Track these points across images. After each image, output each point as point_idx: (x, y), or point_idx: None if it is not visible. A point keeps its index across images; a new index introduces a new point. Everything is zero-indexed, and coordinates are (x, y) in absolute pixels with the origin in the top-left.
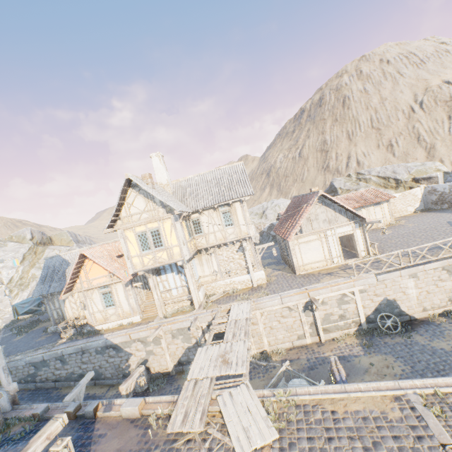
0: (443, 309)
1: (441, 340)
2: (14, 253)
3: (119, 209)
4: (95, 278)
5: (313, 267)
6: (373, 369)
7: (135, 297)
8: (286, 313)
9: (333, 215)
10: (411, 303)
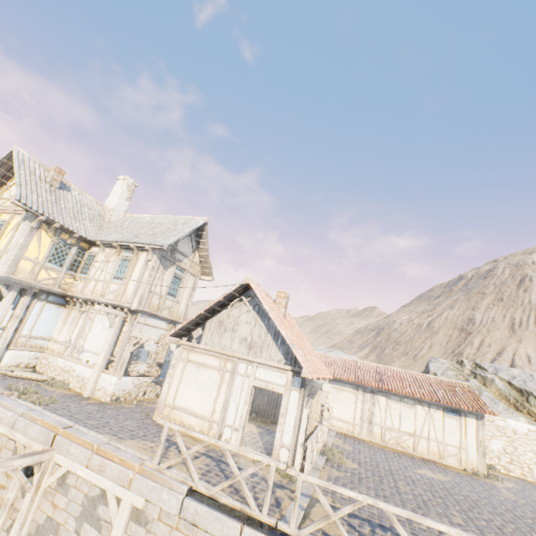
0: None
1: None
2: None
3: None
4: None
5: (185, 421)
6: None
7: None
8: (5, 456)
9: (263, 336)
10: None
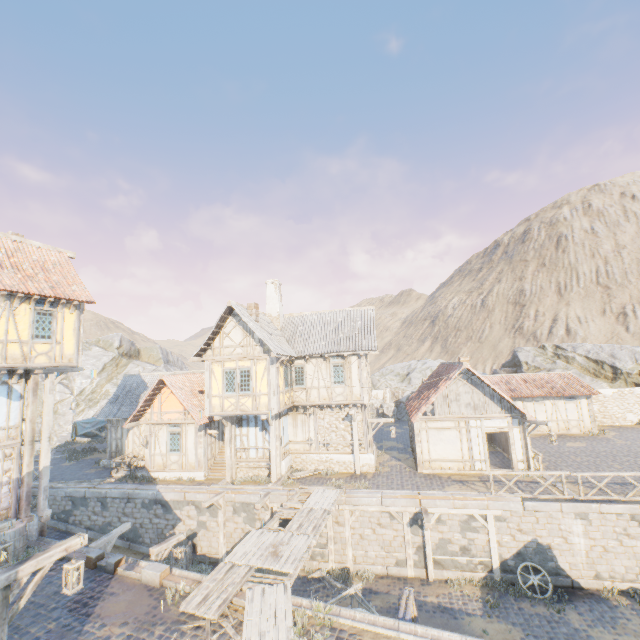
0: (629, 585)
1: (607, 631)
2: (96, 360)
3: (213, 337)
4: (168, 412)
5: (444, 467)
6: (485, 639)
7: (205, 447)
8: (385, 521)
9: (482, 399)
10: (576, 559)
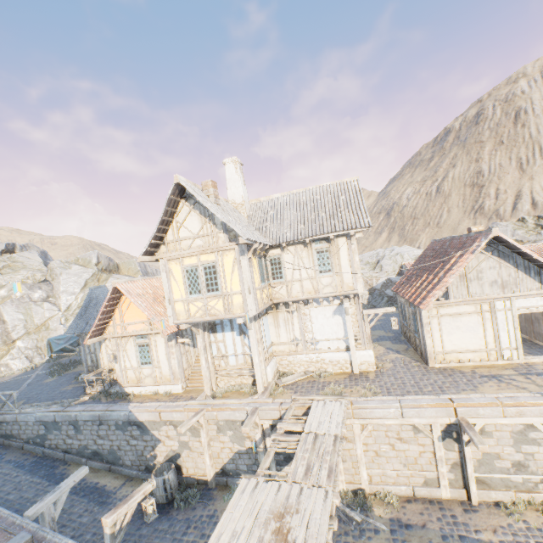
0: None
1: None
2: (77, 277)
3: (164, 229)
4: (131, 323)
5: (462, 359)
6: None
7: (179, 358)
8: (407, 435)
9: (513, 274)
10: None
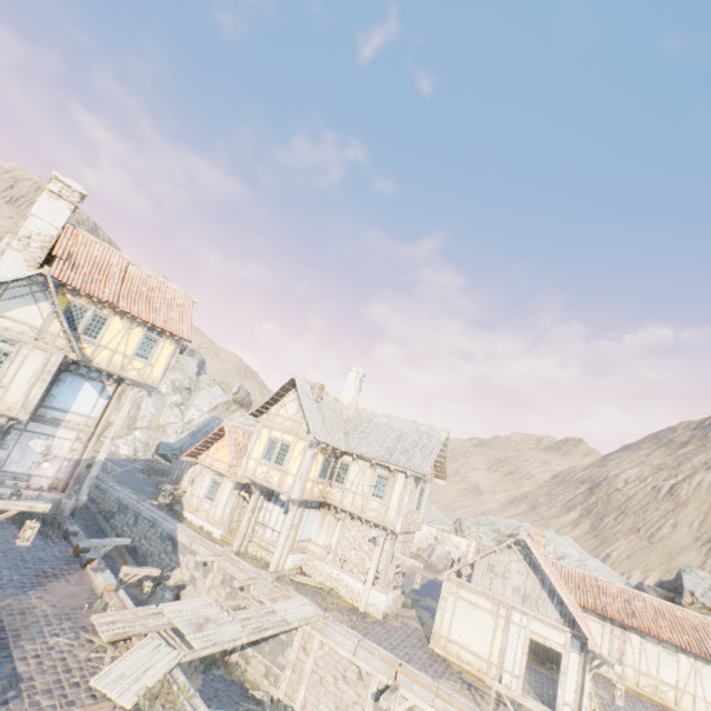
0: None
1: None
2: (213, 397)
3: (272, 403)
4: (219, 459)
5: (462, 656)
6: None
7: (234, 507)
8: (351, 677)
9: (537, 590)
10: None
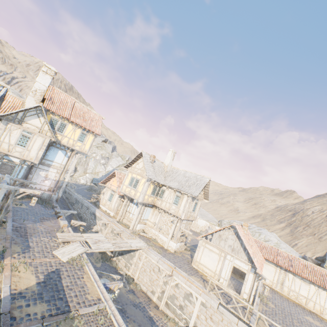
0: None
1: None
2: (117, 162)
3: (133, 162)
4: (113, 185)
5: (204, 270)
6: None
7: (118, 204)
8: (156, 270)
9: (238, 247)
10: None
